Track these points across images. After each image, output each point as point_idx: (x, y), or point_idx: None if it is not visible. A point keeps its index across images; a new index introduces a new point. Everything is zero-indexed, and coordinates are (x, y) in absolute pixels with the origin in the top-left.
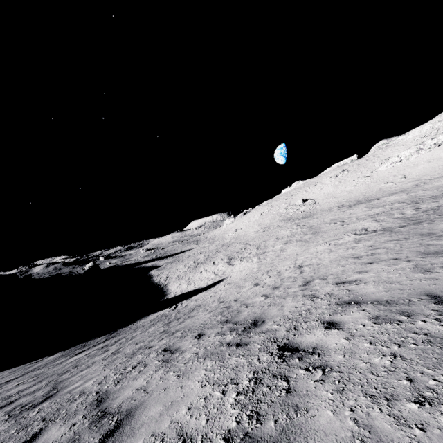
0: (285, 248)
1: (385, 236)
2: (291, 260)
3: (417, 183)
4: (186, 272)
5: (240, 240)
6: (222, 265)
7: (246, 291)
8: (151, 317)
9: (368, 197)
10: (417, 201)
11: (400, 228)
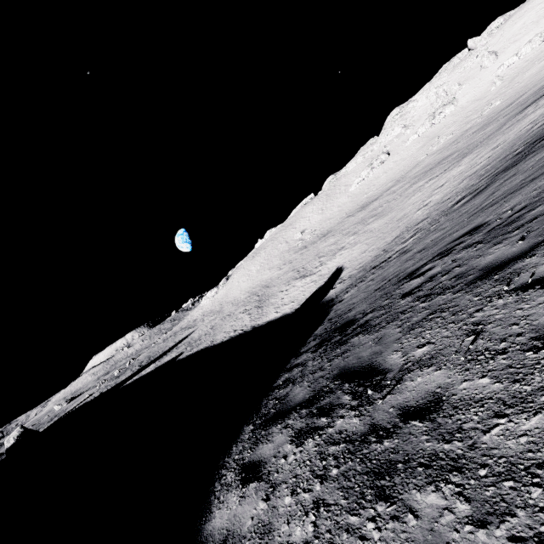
0: (364, 230)
1: (472, 153)
2: (405, 210)
3: (396, 181)
4: (257, 313)
5: (273, 279)
6: (302, 281)
7: (431, 202)
8: (340, 288)
9: (366, 203)
10: (430, 169)
11: (468, 153)
